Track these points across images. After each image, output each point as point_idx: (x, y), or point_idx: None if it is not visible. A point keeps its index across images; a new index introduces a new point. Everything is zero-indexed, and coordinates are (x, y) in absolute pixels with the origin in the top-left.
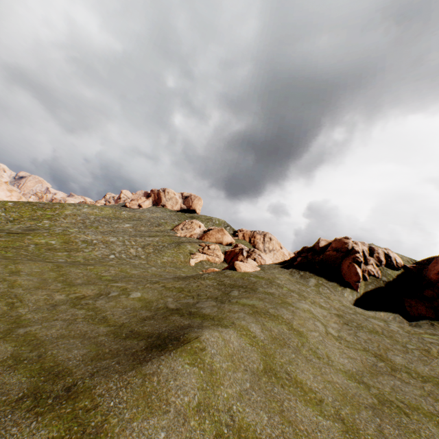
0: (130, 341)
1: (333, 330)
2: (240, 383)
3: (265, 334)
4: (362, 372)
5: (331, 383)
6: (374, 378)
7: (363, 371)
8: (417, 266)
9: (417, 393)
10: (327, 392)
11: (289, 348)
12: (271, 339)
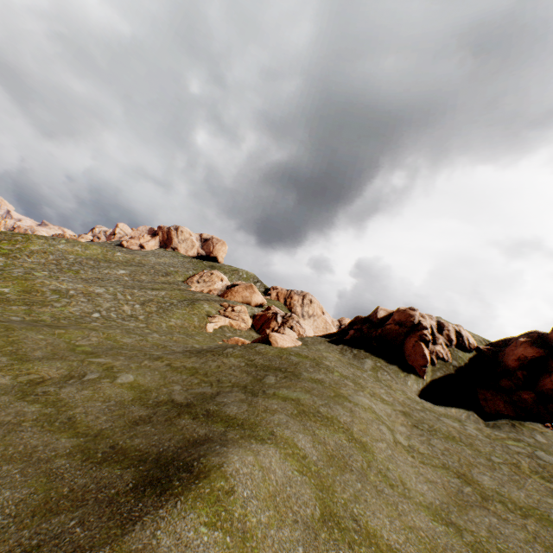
0: (109, 471)
1: (401, 436)
2: (288, 548)
3: (319, 450)
4: (447, 504)
5: (414, 530)
6: (464, 515)
7: (449, 503)
8: (492, 348)
9: (521, 537)
10: (411, 549)
11: (352, 473)
12: (327, 459)
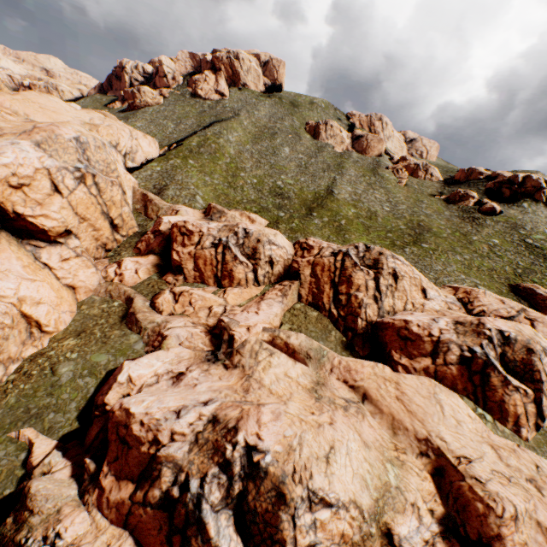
0: None
1: None
2: None
3: None
4: None
5: None
6: None
7: None
8: None
9: None
10: None
11: None
12: None
